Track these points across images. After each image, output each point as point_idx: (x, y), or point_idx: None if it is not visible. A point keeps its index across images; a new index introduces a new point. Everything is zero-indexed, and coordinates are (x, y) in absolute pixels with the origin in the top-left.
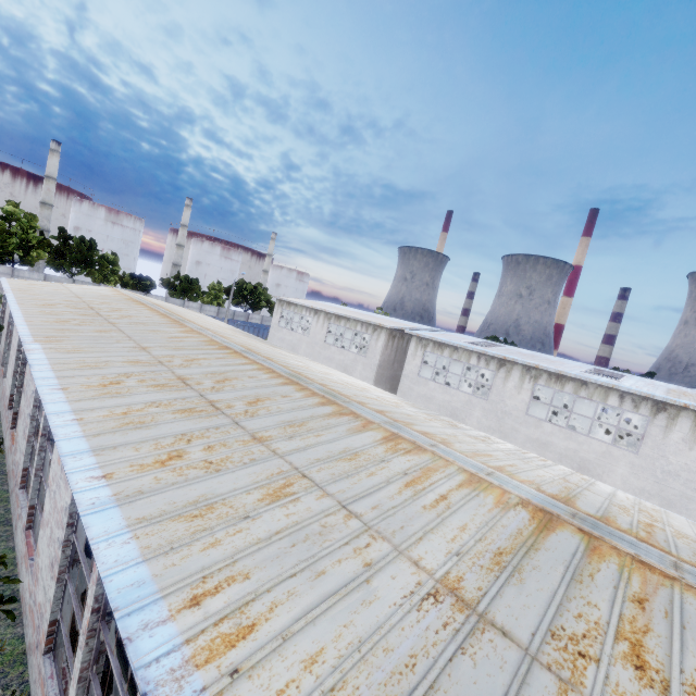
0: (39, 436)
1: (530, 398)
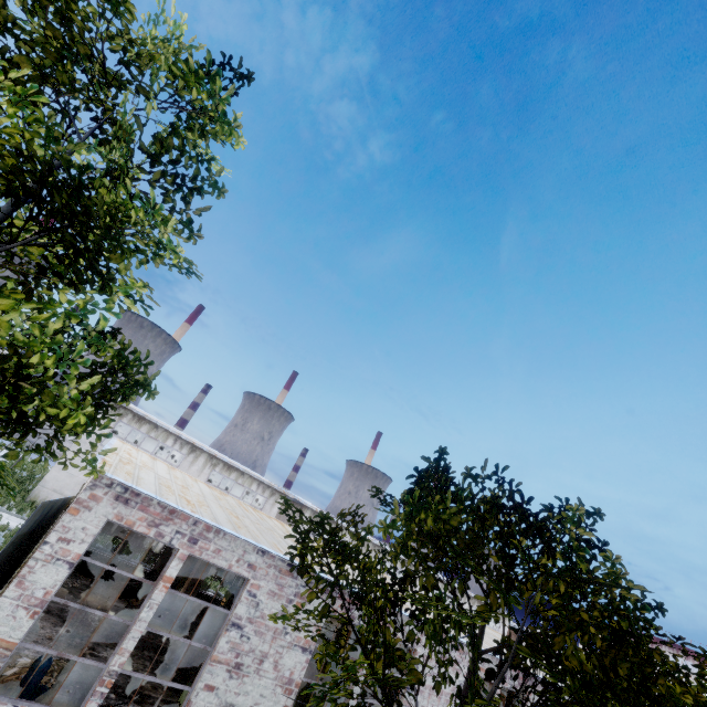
0: None
1: None
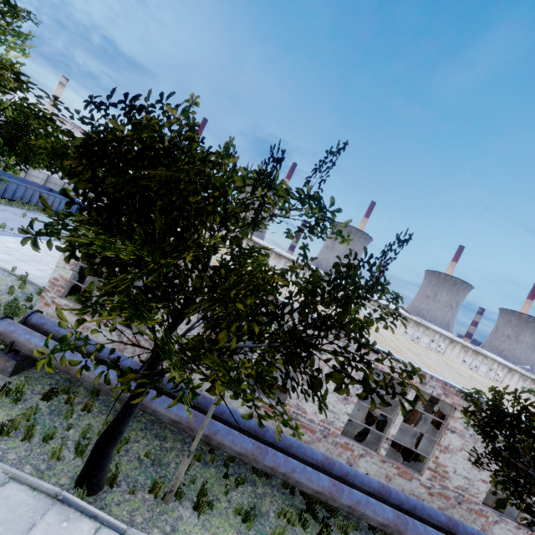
0: None
1: (403, 332)
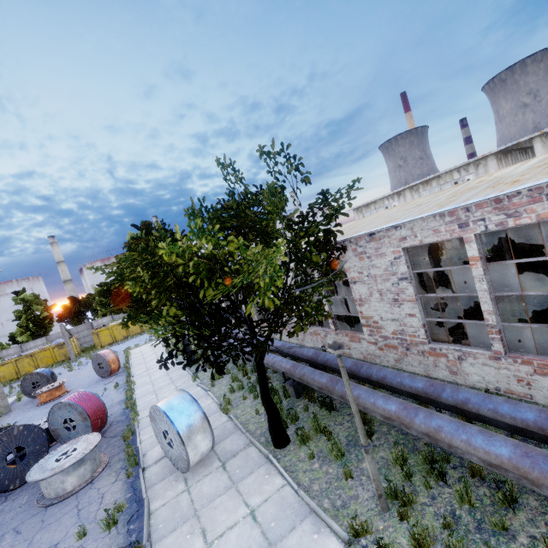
0: (475, 262)
1: None
